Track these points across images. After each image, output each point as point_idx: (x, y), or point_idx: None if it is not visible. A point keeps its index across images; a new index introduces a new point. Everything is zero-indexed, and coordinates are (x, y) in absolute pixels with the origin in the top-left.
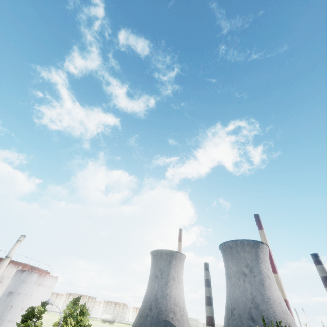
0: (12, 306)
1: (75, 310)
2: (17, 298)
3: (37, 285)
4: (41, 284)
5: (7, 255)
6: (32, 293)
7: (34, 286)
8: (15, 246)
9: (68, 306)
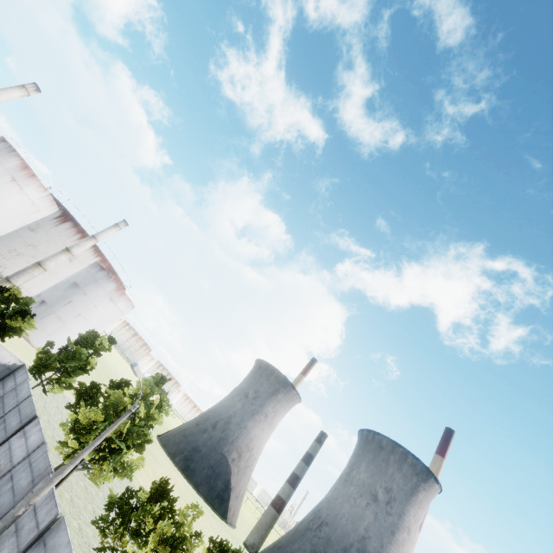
0: (69, 302)
1: (152, 392)
2: (79, 297)
3: (109, 298)
4: (113, 300)
5: (95, 235)
6: (99, 304)
7: (105, 298)
8: (109, 229)
9: (146, 380)
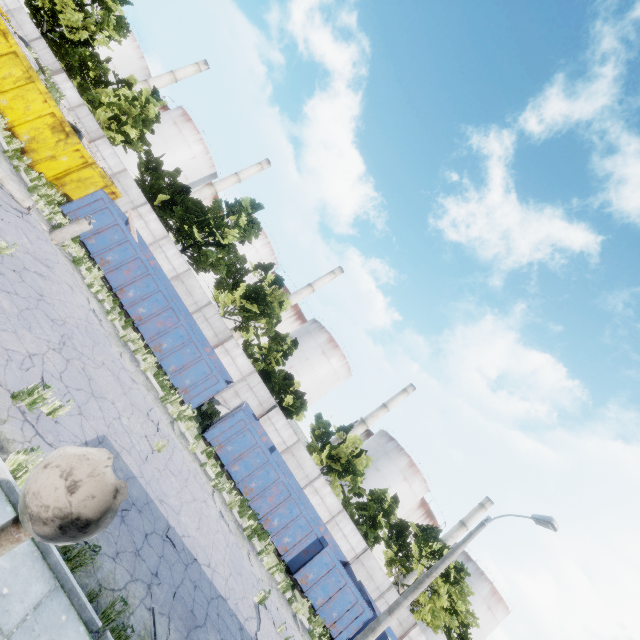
0: None
1: None
2: None
3: (486, 606)
4: (490, 608)
5: (464, 521)
6: (477, 614)
7: (481, 604)
8: (476, 512)
9: None
